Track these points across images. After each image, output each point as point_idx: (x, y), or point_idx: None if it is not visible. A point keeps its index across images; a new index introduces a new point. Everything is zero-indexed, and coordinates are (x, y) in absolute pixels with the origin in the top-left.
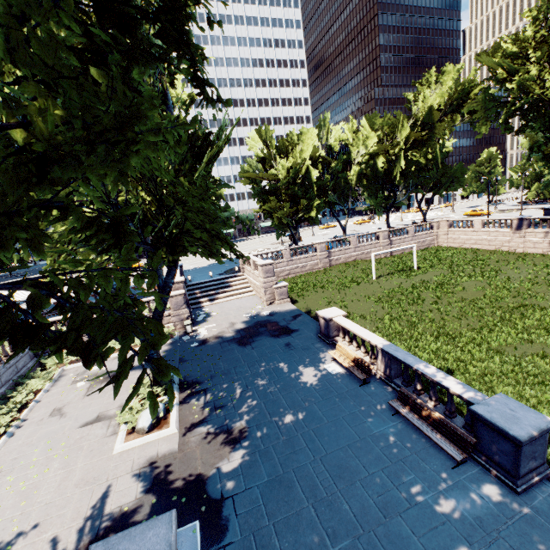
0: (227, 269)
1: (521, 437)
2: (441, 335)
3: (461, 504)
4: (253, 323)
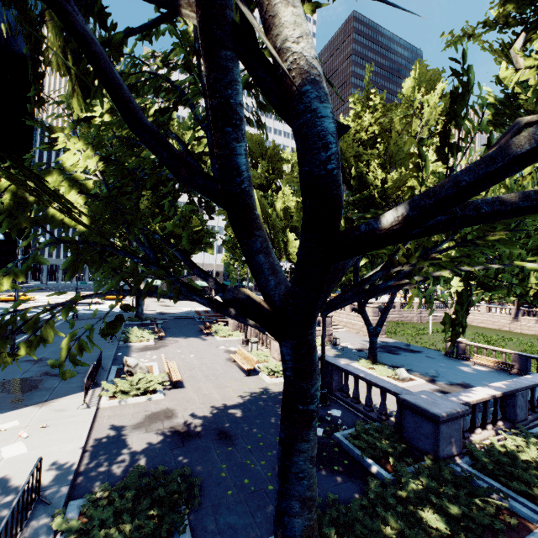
0: None
1: None
2: None
3: None
4: (380, 345)
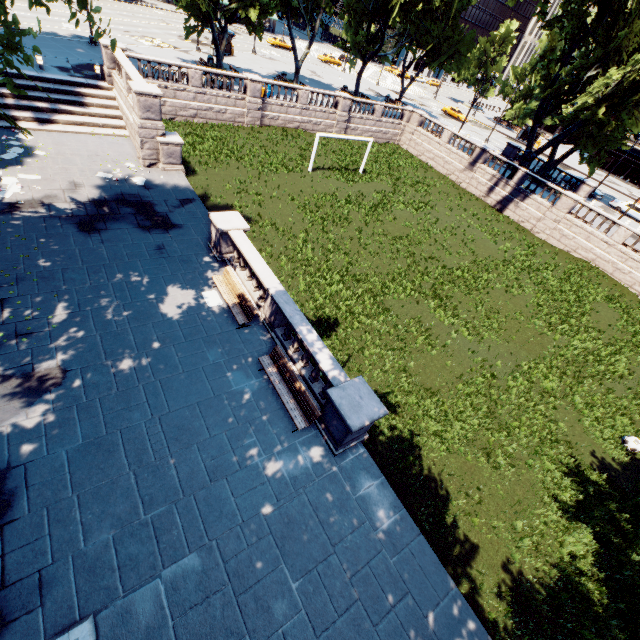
0: (80, 62)
1: (354, 428)
2: (348, 273)
3: (286, 465)
4: (114, 195)
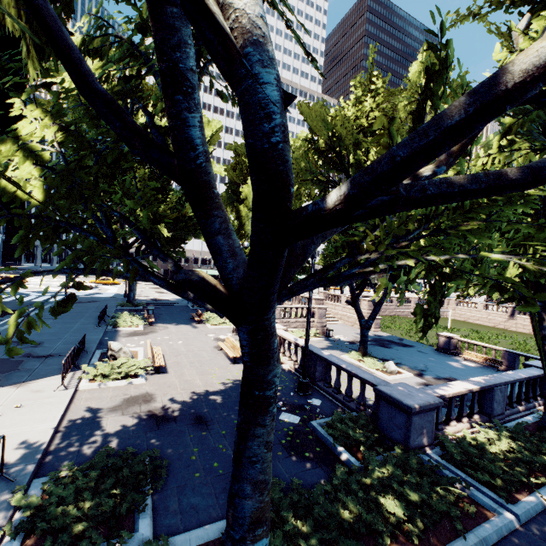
0: None
1: None
2: None
3: None
4: (373, 338)
